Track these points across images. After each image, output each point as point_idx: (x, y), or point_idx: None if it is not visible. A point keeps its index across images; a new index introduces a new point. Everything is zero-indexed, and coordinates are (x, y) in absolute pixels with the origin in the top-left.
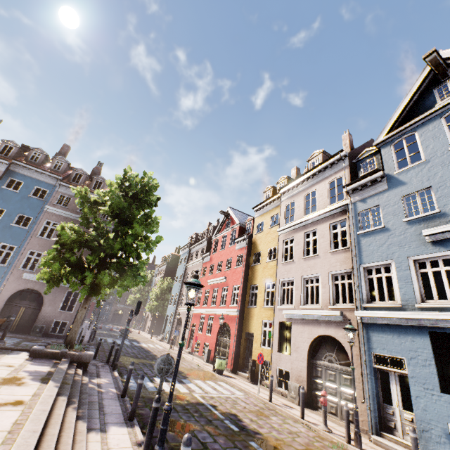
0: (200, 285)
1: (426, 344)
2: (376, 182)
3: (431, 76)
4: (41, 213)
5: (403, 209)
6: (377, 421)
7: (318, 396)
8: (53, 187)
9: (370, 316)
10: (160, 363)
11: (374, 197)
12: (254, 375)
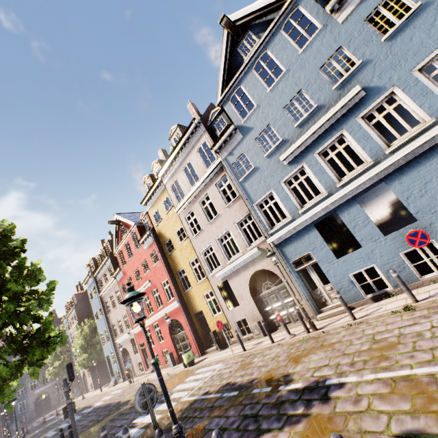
0: (141, 293)
1: (317, 234)
2: (233, 135)
3: (230, 38)
4: None
5: (260, 148)
6: (315, 304)
7: (273, 319)
8: None
9: (278, 237)
10: (140, 399)
11: (237, 148)
12: (220, 343)
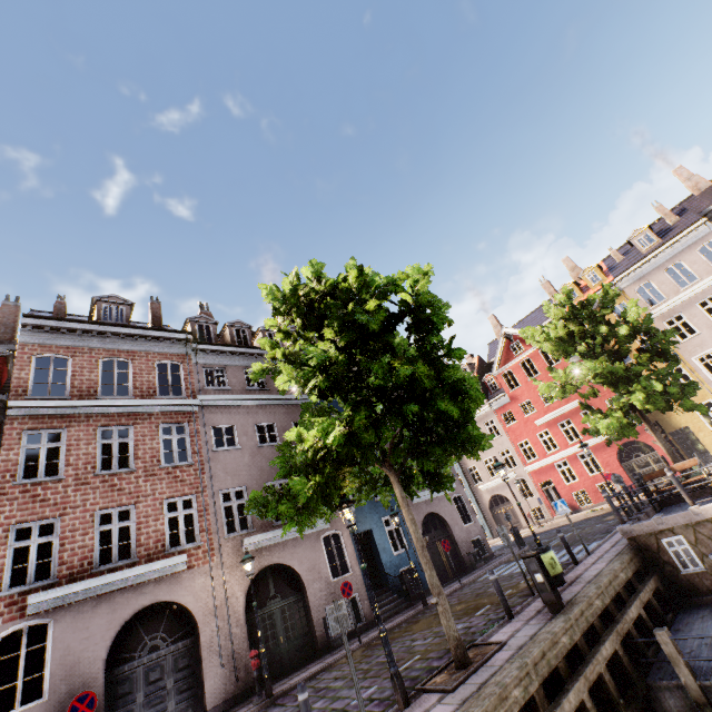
0: None
1: None
2: None
3: None
4: None
5: None
6: None
7: None
8: None
9: None
10: None
11: None
12: None
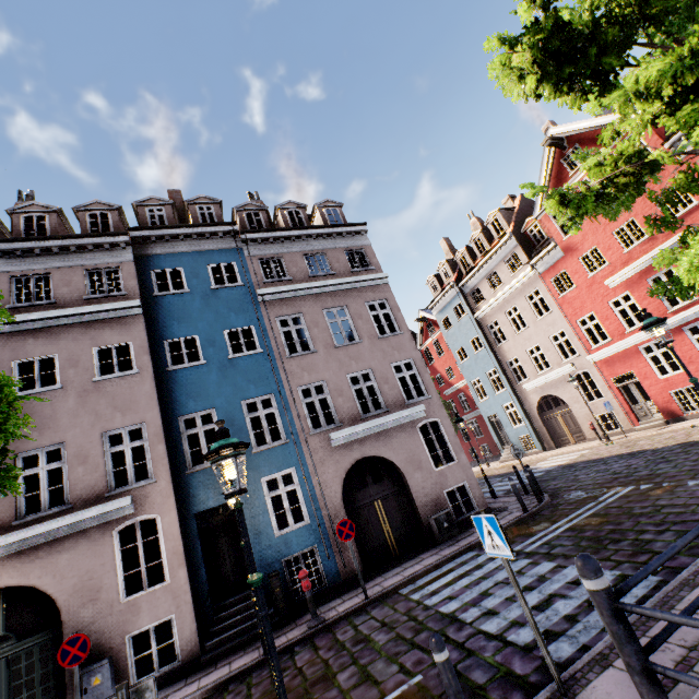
0: None
1: None
2: None
3: None
4: (257, 311)
5: None
6: None
7: None
8: (235, 253)
9: None
10: None
11: None
12: None
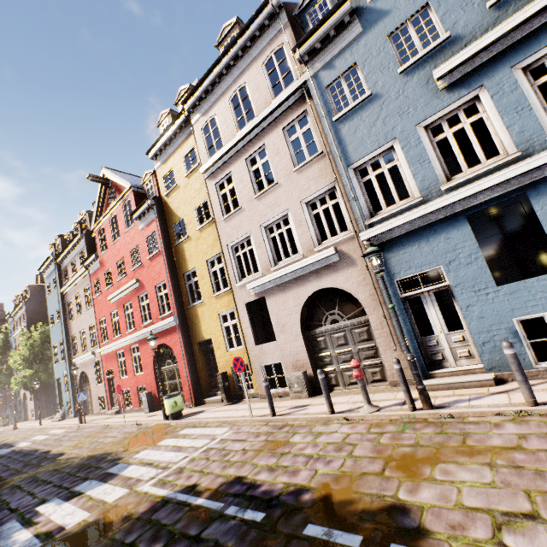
0: None
1: (467, 235)
2: (342, 28)
3: None
4: None
5: (394, 55)
6: (423, 362)
7: (329, 373)
8: None
9: (384, 231)
10: None
11: (345, 54)
12: (230, 393)
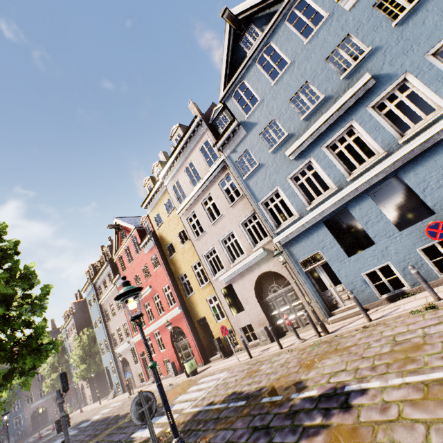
0: (137, 288)
1: (326, 232)
2: (236, 132)
3: (233, 32)
4: None
5: (265, 144)
6: (326, 307)
7: (280, 324)
8: None
9: (285, 236)
10: (137, 409)
11: (241, 145)
12: (225, 350)
